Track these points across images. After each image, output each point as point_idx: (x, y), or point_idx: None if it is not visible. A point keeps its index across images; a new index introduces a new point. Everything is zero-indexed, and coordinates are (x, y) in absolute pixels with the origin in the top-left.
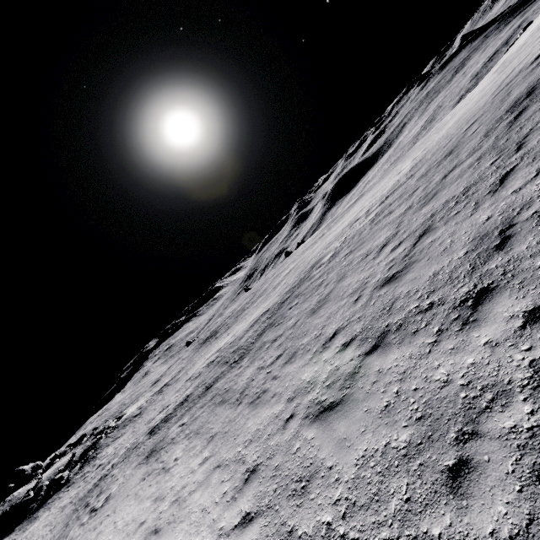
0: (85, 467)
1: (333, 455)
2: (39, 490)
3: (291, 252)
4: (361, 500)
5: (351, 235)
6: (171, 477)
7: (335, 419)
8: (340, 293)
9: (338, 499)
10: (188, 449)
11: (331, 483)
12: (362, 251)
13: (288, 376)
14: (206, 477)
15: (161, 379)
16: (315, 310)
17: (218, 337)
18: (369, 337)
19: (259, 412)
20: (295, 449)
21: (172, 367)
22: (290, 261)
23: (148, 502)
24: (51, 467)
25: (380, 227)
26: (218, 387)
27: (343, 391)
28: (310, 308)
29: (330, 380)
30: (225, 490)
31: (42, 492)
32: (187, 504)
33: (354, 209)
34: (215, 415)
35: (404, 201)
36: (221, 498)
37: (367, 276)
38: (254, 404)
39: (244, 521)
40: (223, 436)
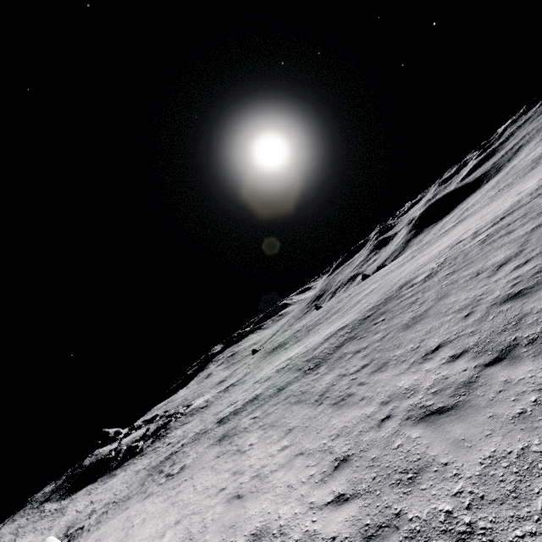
0: (156, 443)
1: (448, 453)
2: (118, 452)
3: (369, 275)
4: (492, 495)
5: (453, 256)
6: (248, 458)
7: (447, 422)
8: (442, 309)
9: (459, 492)
10: (264, 437)
11: (447, 477)
12: (470, 270)
13: (378, 383)
14: (287, 460)
15: (226, 379)
16: (410, 325)
17: (287, 347)
18: (489, 350)
19: (345, 412)
20: (396, 445)
21: (238, 370)
22: (371, 282)
23: (226, 474)
24: (128, 435)
25: (494, 247)
26: (292, 389)
27: (456, 398)
28: (401, 323)
29: (436, 387)
30: (312, 473)
31: (121, 454)
32: (270, 479)
33: (455, 232)
34: (291, 412)
35: (530, 220)
36: (308, 479)
37: (480, 293)
38: (338, 405)
39: (338, 499)
40: (303, 430)
